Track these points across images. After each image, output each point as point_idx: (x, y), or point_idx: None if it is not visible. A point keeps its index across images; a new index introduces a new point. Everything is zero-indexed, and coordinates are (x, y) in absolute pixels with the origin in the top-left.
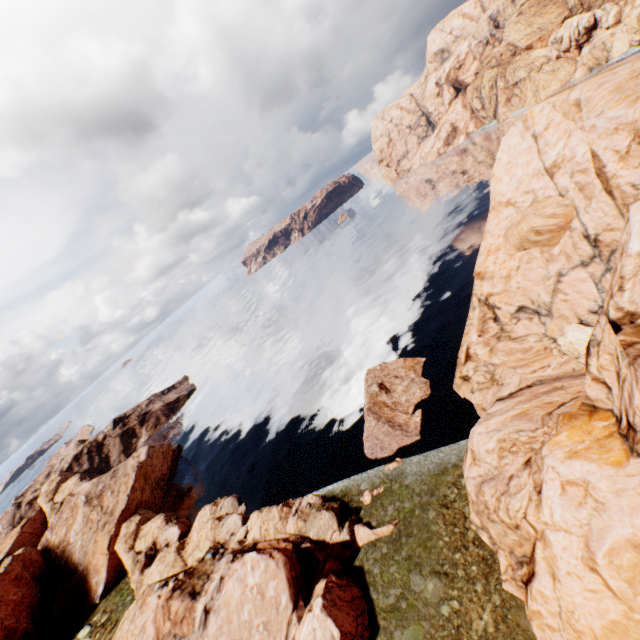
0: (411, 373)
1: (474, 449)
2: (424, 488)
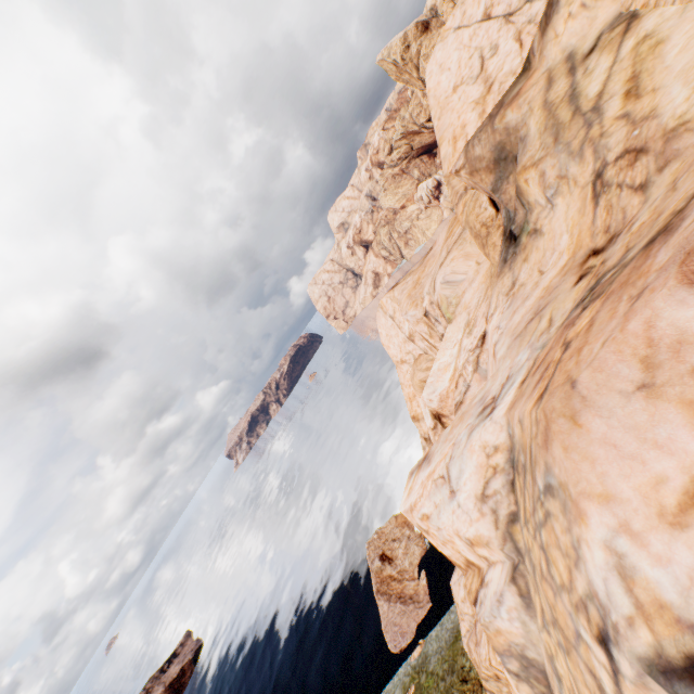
0: (405, 530)
1: (457, 601)
2: (445, 667)
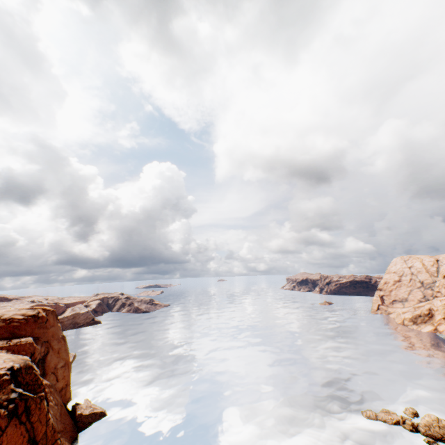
0: None
1: None
2: None
